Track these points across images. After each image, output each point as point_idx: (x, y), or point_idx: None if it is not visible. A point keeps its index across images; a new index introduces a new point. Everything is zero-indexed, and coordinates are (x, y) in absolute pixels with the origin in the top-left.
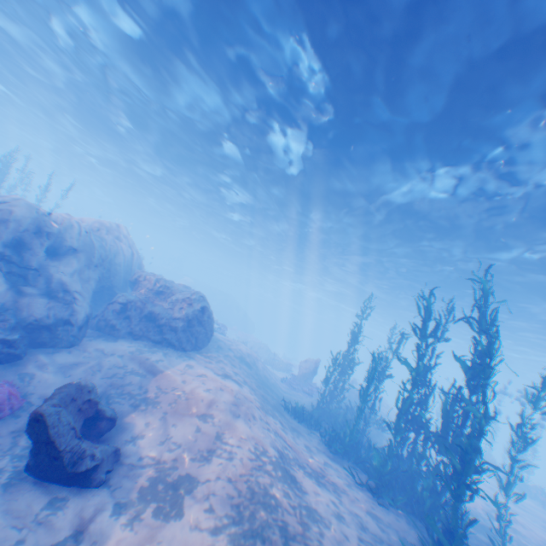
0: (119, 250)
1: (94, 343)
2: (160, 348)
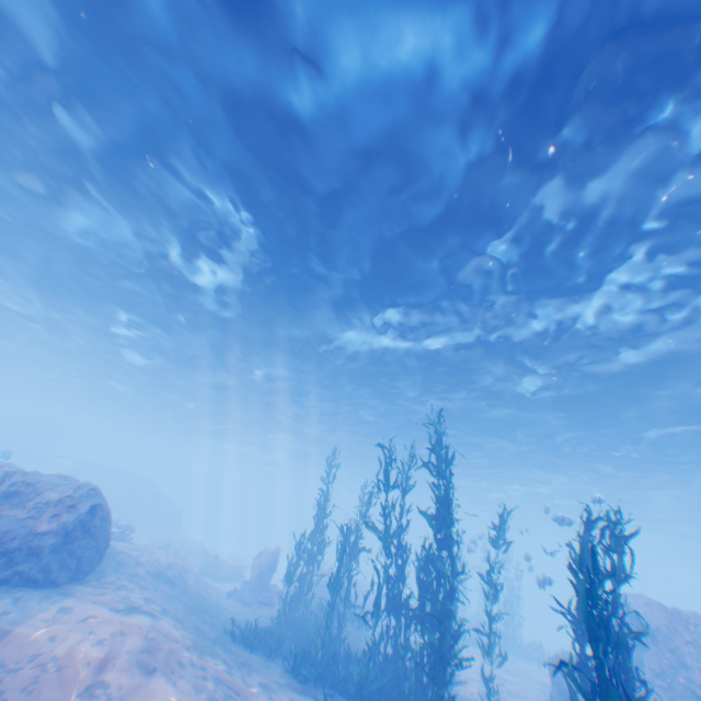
0: None
1: None
2: (7, 591)
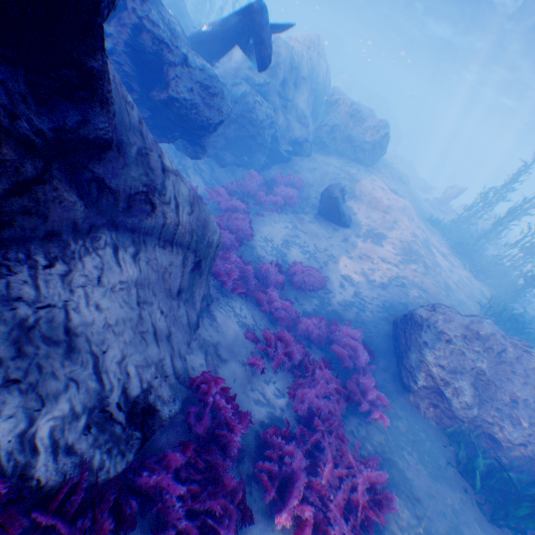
0: (319, 70)
1: (317, 156)
2: (353, 165)
